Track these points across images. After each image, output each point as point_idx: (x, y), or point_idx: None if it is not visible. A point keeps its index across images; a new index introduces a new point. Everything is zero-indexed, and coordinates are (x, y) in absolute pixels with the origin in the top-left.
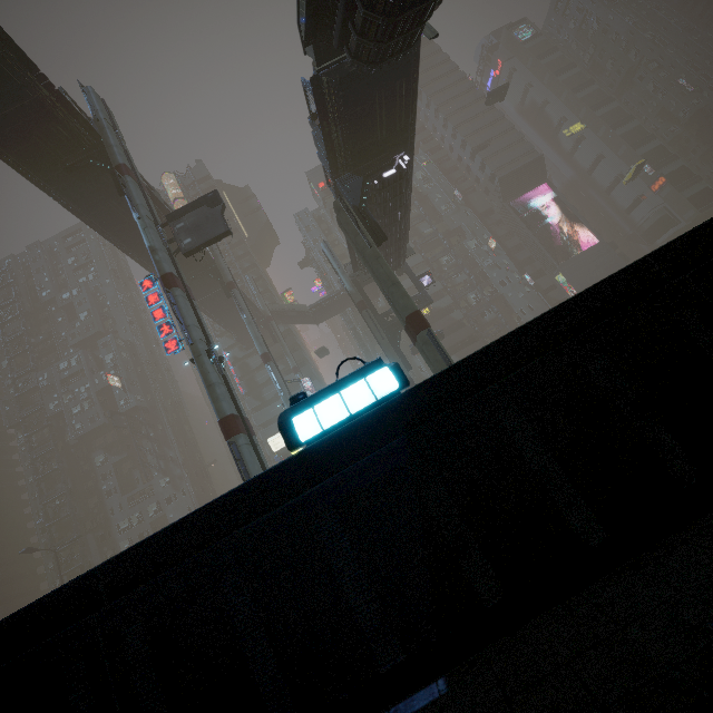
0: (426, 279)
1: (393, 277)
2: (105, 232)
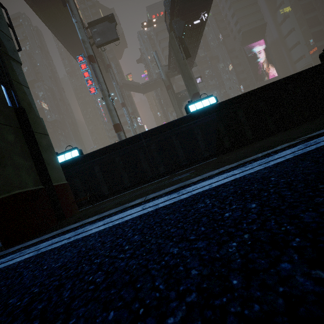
0: (199, 79)
1: (191, 75)
2: (49, 24)
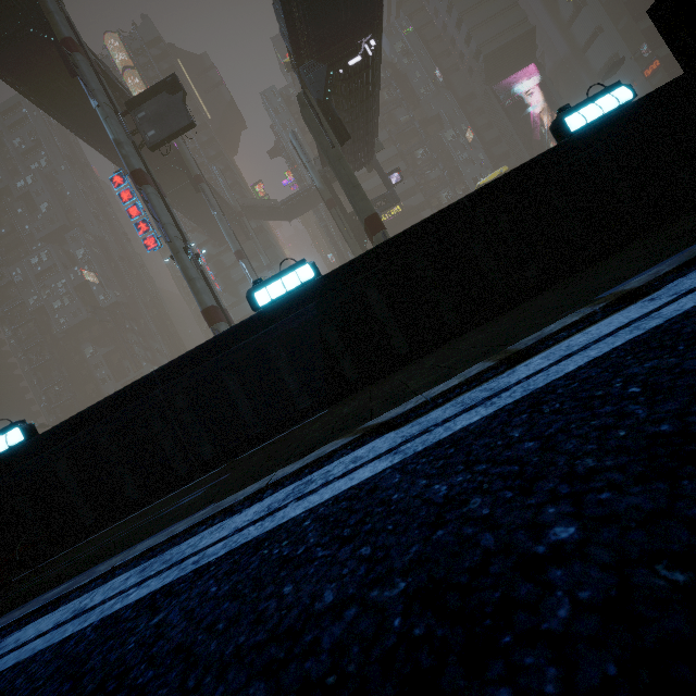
0: (395, 176)
1: (354, 180)
2: (58, 116)
